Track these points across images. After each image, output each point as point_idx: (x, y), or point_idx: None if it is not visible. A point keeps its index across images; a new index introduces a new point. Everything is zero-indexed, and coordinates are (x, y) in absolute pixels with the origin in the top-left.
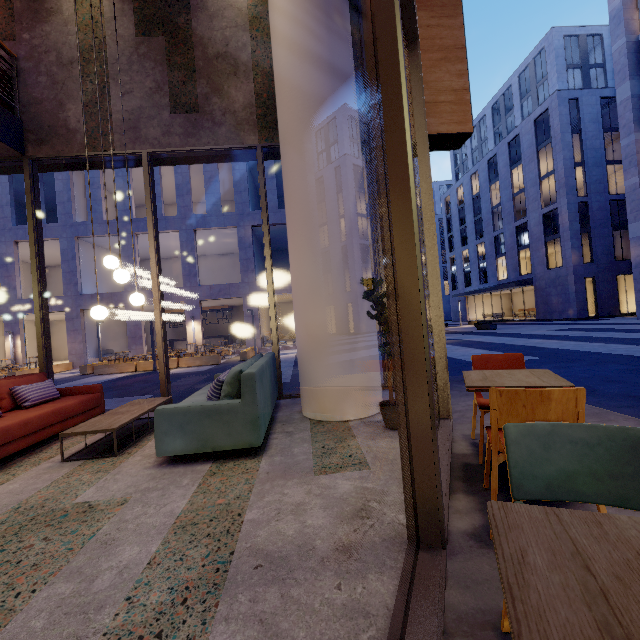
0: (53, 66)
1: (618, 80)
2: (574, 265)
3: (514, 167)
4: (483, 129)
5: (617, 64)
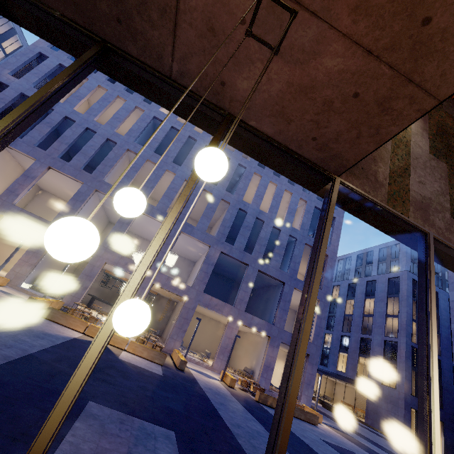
0: None
1: (451, 287)
2: (405, 393)
3: (368, 297)
4: (346, 262)
5: (451, 278)
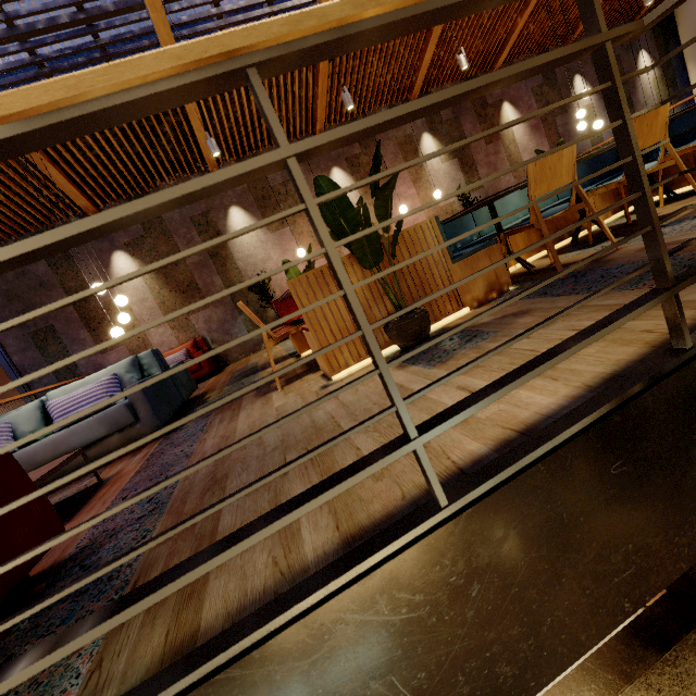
0: None
1: None
2: None
3: None
4: None
5: None
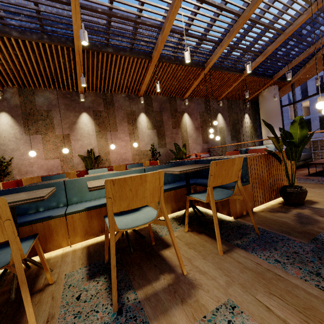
0: (216, 149)
1: None
2: None
3: None
4: None
5: None
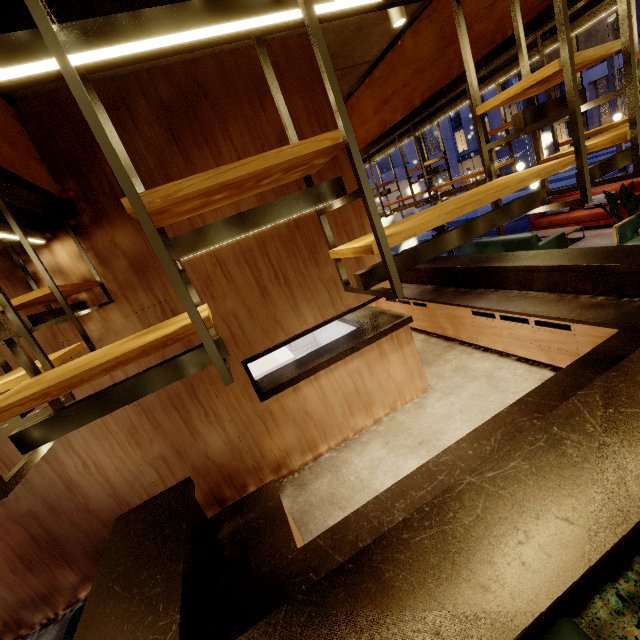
0: None
1: None
2: None
3: None
4: None
5: None
